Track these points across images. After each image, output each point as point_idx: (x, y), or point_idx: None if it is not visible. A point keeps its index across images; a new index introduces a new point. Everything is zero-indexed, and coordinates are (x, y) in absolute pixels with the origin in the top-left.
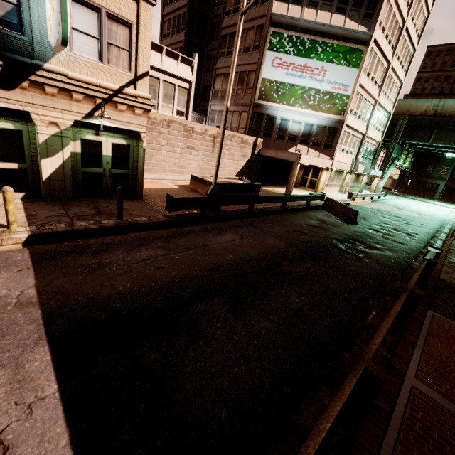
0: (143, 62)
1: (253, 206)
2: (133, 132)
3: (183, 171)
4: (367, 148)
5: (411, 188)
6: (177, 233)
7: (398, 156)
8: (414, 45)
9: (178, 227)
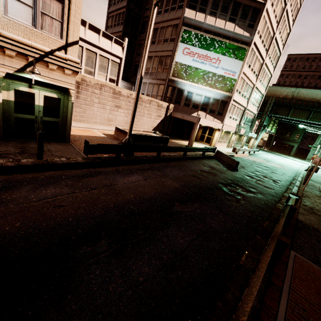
0: (73, 33)
1: (160, 154)
2: (64, 88)
3: (111, 124)
4: (247, 118)
5: (275, 147)
6: (89, 173)
7: (267, 124)
8: (280, 50)
9: (93, 168)
